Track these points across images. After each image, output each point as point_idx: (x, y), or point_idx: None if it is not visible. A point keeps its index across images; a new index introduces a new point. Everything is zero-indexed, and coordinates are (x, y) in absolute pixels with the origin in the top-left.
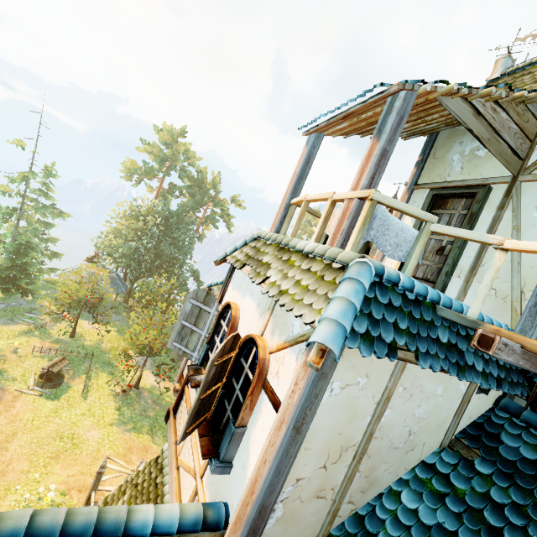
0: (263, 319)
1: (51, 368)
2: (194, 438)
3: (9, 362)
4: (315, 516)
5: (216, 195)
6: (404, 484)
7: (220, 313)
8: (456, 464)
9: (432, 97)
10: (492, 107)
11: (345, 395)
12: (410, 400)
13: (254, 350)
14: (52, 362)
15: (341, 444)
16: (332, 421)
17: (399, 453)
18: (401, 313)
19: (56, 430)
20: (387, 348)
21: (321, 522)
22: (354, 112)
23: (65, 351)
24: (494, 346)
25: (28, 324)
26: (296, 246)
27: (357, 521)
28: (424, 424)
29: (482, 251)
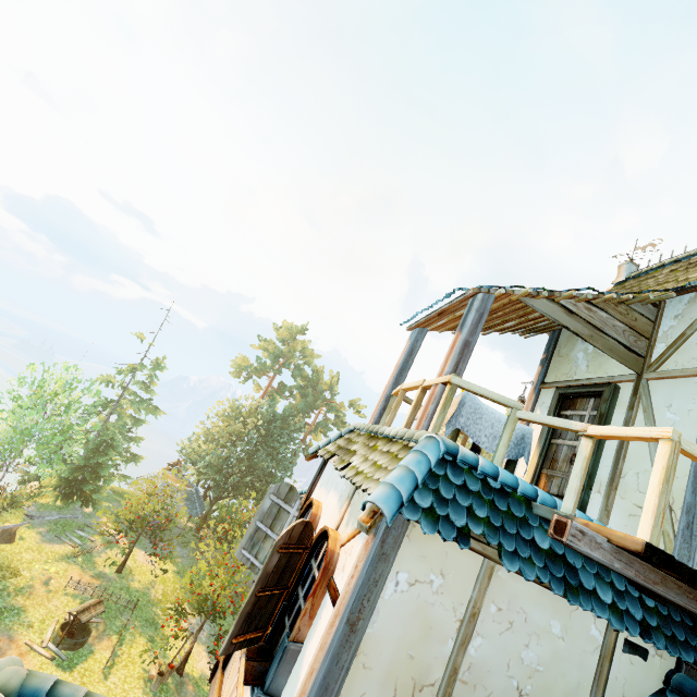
0: (341, 510)
1: (80, 614)
2: (241, 688)
3: (34, 598)
4: None
5: (332, 397)
6: None
7: (301, 514)
8: None
9: (514, 298)
10: (586, 307)
11: (415, 596)
12: (511, 631)
13: (326, 544)
14: (84, 604)
15: (414, 675)
16: (399, 632)
17: None
18: (479, 499)
19: None
20: (456, 532)
21: None
22: (446, 310)
23: (105, 592)
24: (567, 532)
25: (74, 545)
26: (384, 432)
27: None
28: (543, 684)
29: (618, 458)
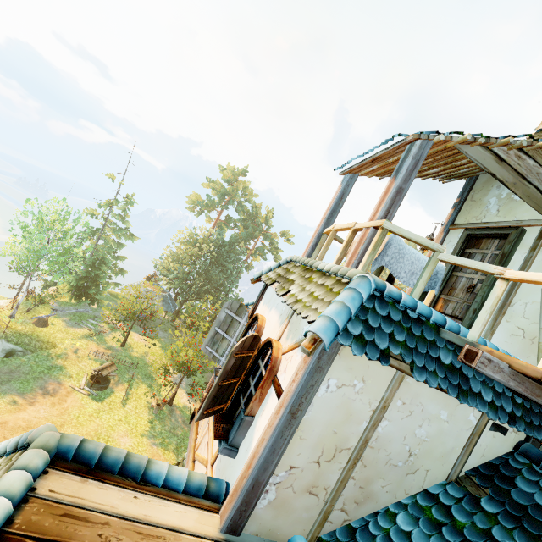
0: (282, 326)
1: (101, 371)
2: (211, 433)
3: (69, 360)
4: (307, 513)
5: (268, 229)
6: (401, 507)
7: (249, 324)
8: (460, 498)
9: (450, 145)
10: (517, 155)
11: (341, 394)
12: (410, 417)
13: (270, 351)
14: (103, 365)
15: (336, 443)
16: (327, 417)
17: (398, 472)
18: (399, 327)
19: (95, 429)
20: (379, 353)
21: (312, 521)
22: (381, 157)
23: (115, 358)
24: (477, 360)
25: (89, 329)
26: (318, 266)
27: (348, 531)
28: (427, 449)
29: (511, 290)
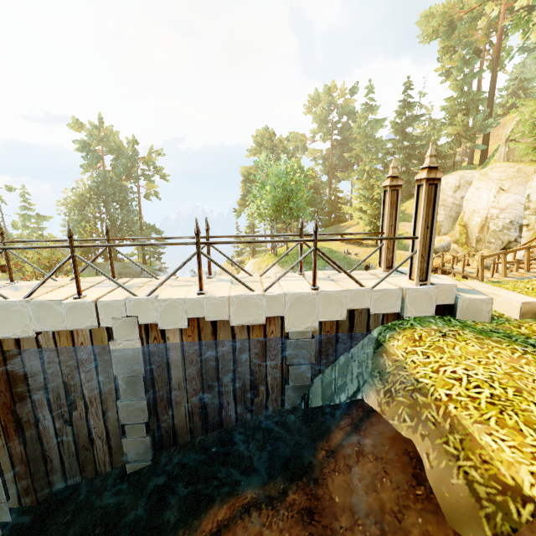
0: None
1: None
2: None
3: None
4: None
5: (135, 154)
6: None
7: None
8: None
9: None
10: None
11: None
12: None
13: None
14: None
15: None
16: None
17: None
18: None
19: None
20: None
21: None
22: None
23: None
24: None
25: None
26: None
27: None
28: None
29: None
